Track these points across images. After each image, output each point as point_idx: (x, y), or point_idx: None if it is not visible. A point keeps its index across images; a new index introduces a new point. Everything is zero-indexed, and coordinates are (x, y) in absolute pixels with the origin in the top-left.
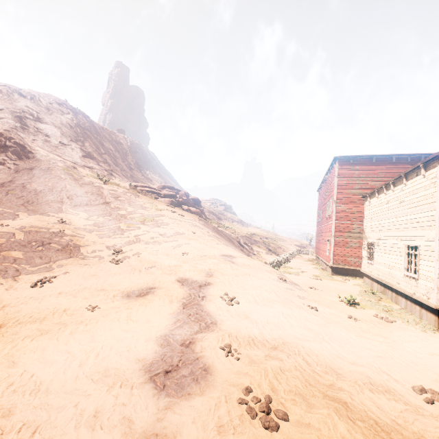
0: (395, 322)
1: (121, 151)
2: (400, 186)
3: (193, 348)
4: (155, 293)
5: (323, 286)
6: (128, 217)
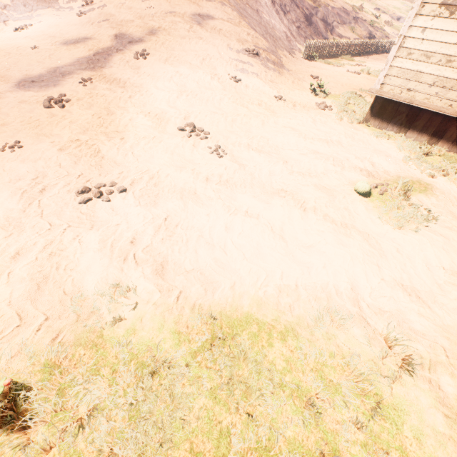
0: (329, 110)
1: None
2: None
3: (67, 76)
4: (86, 43)
5: (339, 78)
6: None
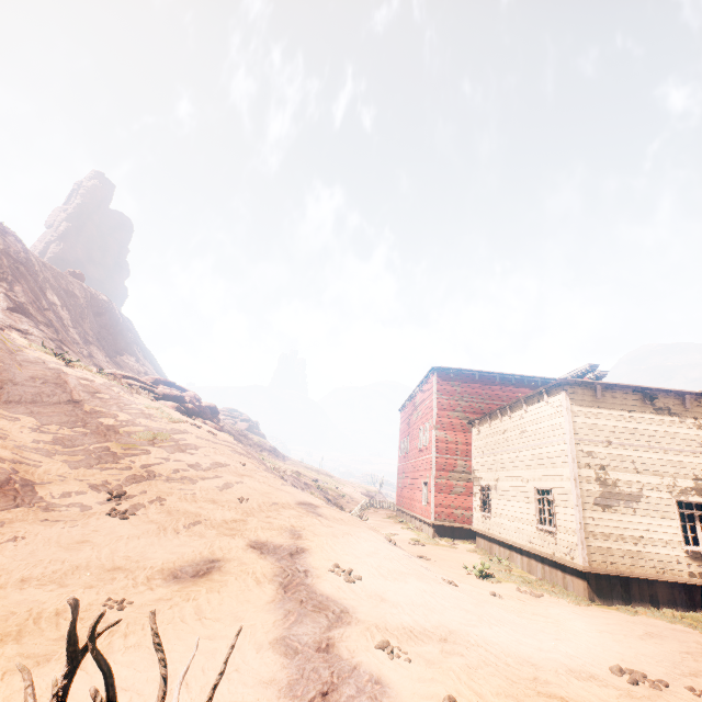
0: (543, 596)
1: (72, 309)
2: (519, 412)
3: (337, 653)
4: (223, 569)
5: (433, 554)
6: (122, 431)
